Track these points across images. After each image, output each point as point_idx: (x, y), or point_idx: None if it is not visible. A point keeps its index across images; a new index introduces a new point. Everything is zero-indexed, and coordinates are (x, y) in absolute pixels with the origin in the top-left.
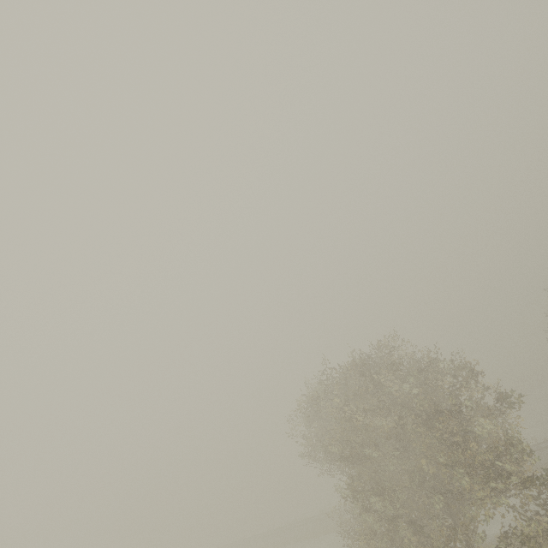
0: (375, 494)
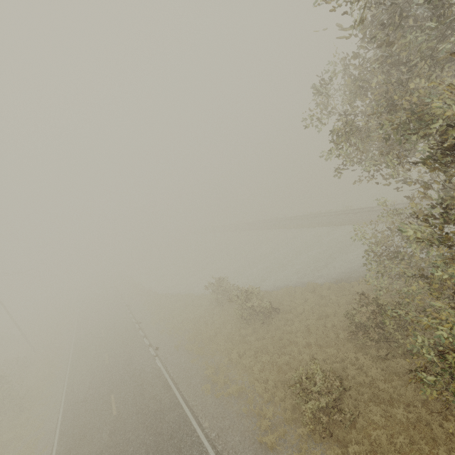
0: None
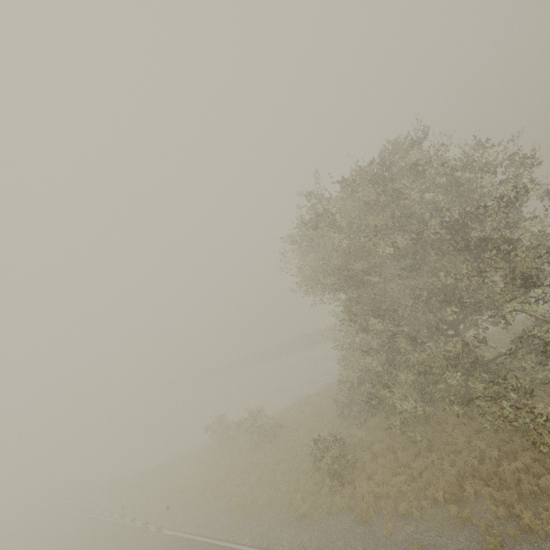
0: (375, 317)
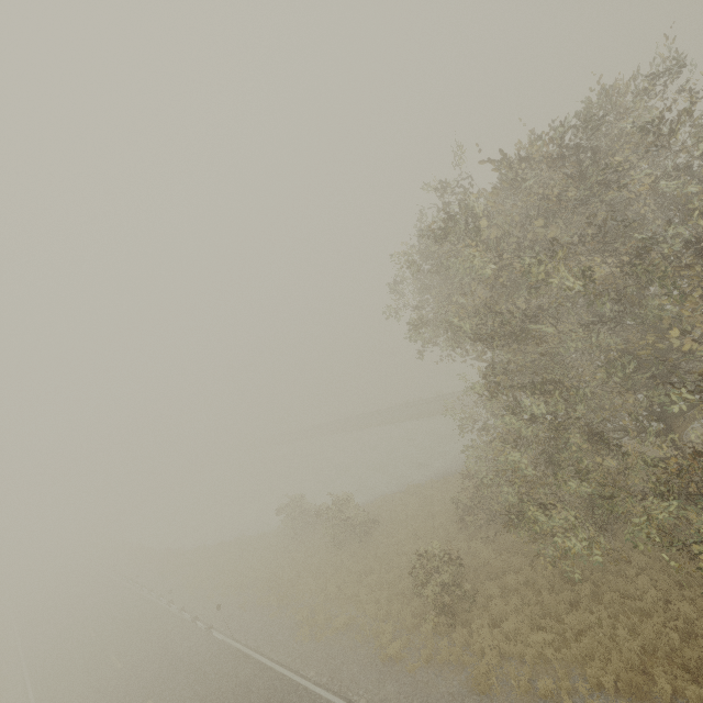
0: (534, 392)
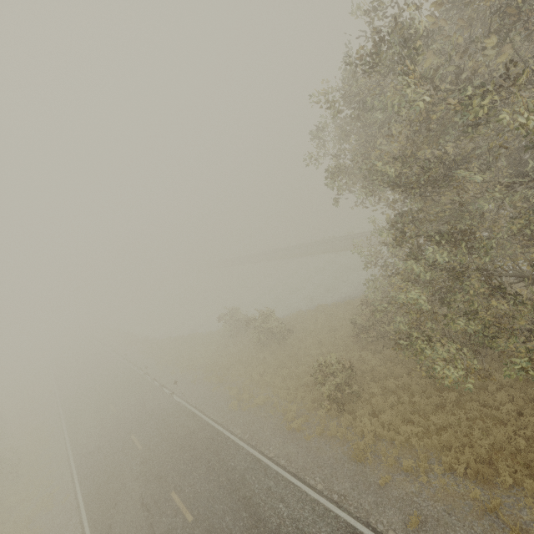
0: (440, 241)
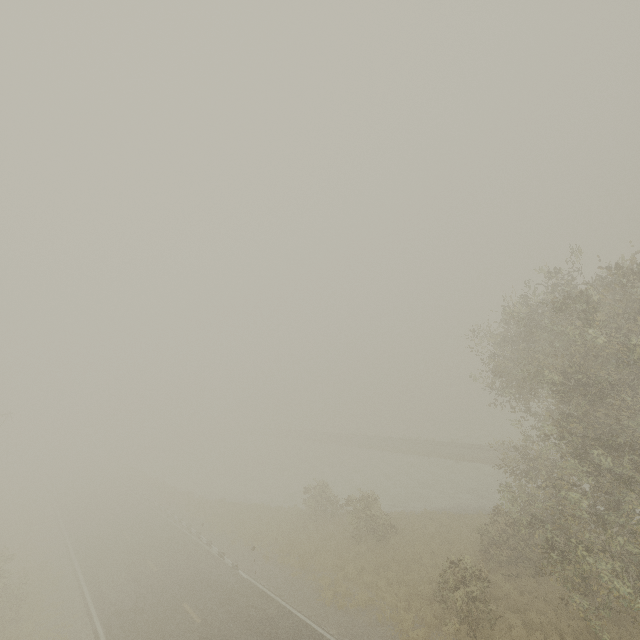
0: (604, 446)
